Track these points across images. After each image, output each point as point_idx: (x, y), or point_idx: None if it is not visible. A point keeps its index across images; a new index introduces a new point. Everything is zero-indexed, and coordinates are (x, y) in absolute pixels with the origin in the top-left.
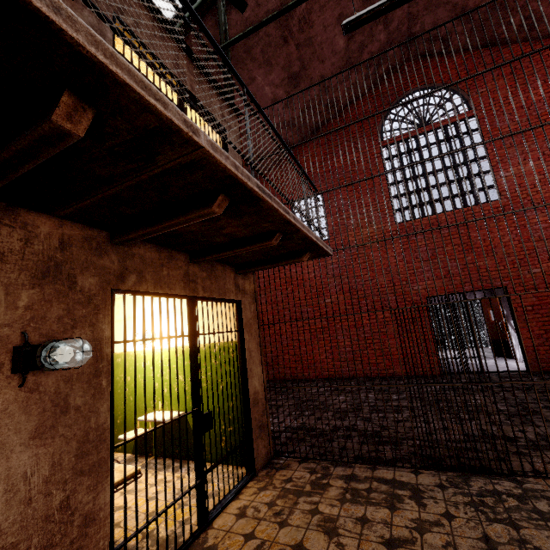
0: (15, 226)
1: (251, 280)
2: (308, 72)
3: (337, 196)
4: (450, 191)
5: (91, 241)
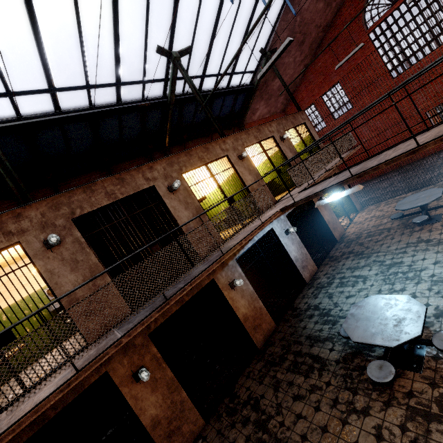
0: None
1: None
2: (307, 33)
3: (349, 80)
4: (426, 41)
5: None
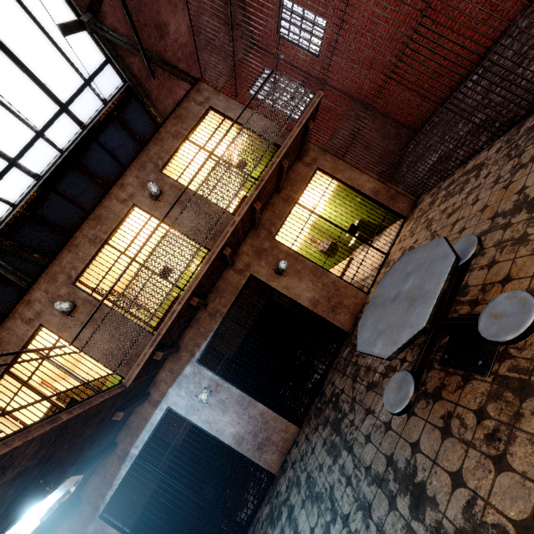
0: (242, 255)
1: (312, 148)
2: None
3: None
4: None
5: (254, 236)
